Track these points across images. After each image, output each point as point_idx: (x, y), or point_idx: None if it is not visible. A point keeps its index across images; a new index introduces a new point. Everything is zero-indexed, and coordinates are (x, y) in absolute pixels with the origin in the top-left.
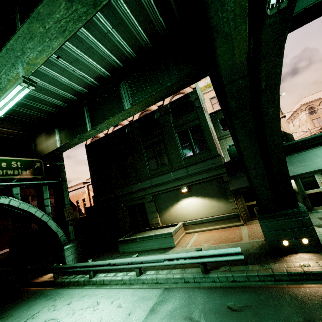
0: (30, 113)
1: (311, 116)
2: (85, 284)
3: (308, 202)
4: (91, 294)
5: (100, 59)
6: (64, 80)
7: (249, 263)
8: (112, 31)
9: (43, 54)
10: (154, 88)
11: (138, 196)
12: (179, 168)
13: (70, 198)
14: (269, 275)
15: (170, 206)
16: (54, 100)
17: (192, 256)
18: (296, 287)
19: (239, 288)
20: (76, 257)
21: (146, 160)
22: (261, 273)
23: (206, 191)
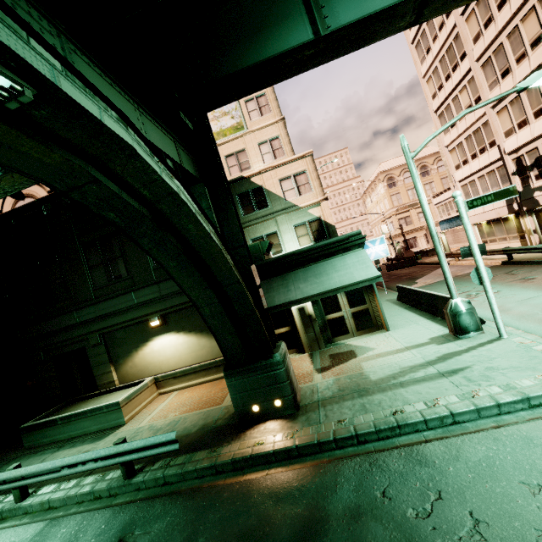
0: None
1: (390, 191)
2: None
3: (328, 331)
4: None
5: None
6: None
7: (200, 448)
8: None
9: None
10: None
11: (73, 338)
12: (147, 285)
13: None
14: (211, 467)
15: (134, 351)
16: None
17: (107, 455)
18: (233, 480)
19: (160, 498)
20: None
21: (86, 269)
22: (201, 465)
23: (191, 322)
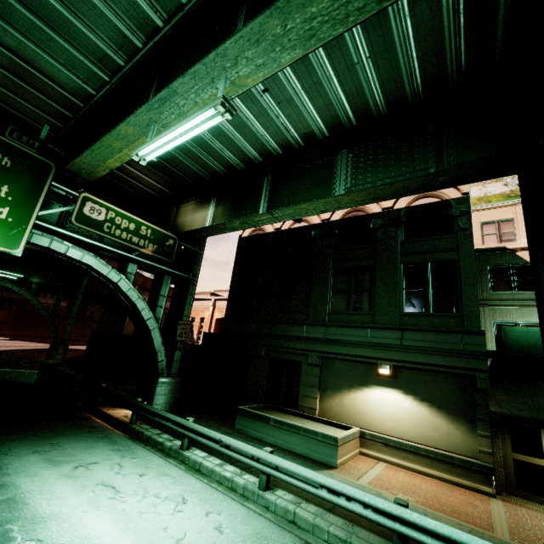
0: (190, 166)
1: None
2: (170, 453)
3: None
4: (177, 477)
5: (325, 105)
6: (256, 128)
7: None
8: (366, 63)
9: (260, 72)
10: (400, 172)
11: (294, 348)
12: (388, 328)
13: None
14: None
15: (346, 389)
16: (230, 155)
17: (384, 511)
18: None
19: None
20: (169, 403)
21: (329, 291)
22: None
23: (428, 390)
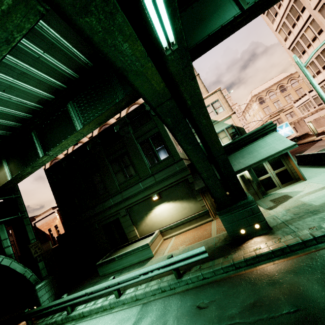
0: None
1: (261, 106)
2: (63, 322)
3: (262, 187)
4: None
5: (38, 83)
6: None
7: (215, 258)
8: (45, 56)
9: None
10: (104, 105)
11: (111, 213)
12: (147, 177)
13: (40, 228)
14: (231, 265)
15: (145, 216)
16: None
17: (165, 265)
18: (251, 270)
19: (207, 285)
20: (52, 294)
21: (113, 175)
22: (224, 265)
23: (175, 195)
